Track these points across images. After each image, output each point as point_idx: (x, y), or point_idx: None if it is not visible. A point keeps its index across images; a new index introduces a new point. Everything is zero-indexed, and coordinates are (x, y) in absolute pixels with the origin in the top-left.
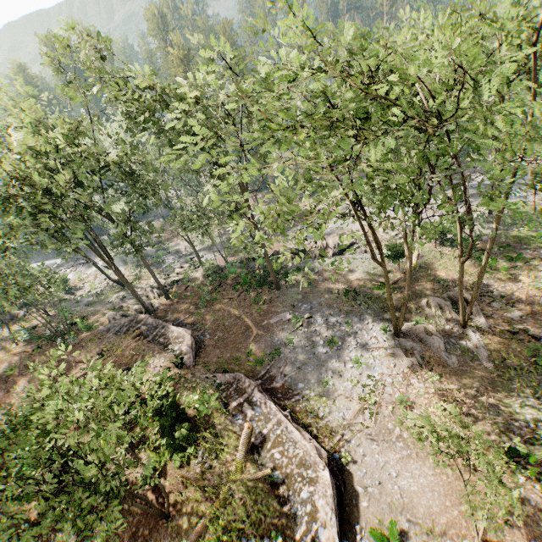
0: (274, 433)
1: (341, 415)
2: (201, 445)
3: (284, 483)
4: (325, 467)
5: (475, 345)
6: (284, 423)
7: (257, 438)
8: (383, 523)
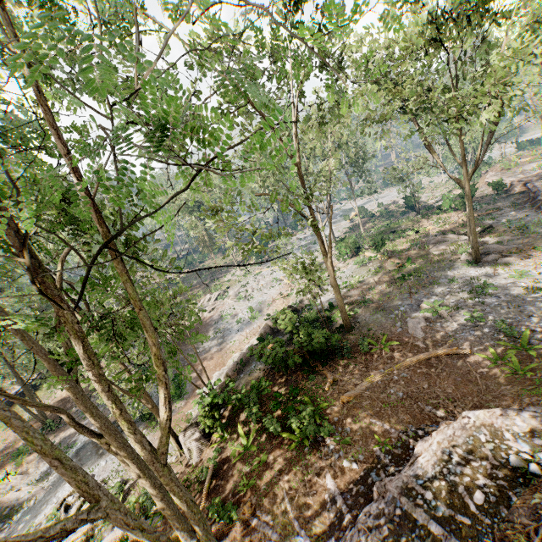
0: None
1: None
2: None
3: None
4: None
5: (495, 240)
6: None
7: None
8: None
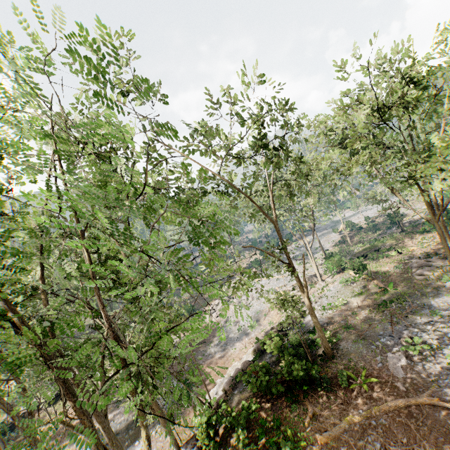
0: None
1: None
2: None
3: None
4: None
5: None
6: None
7: None
8: None
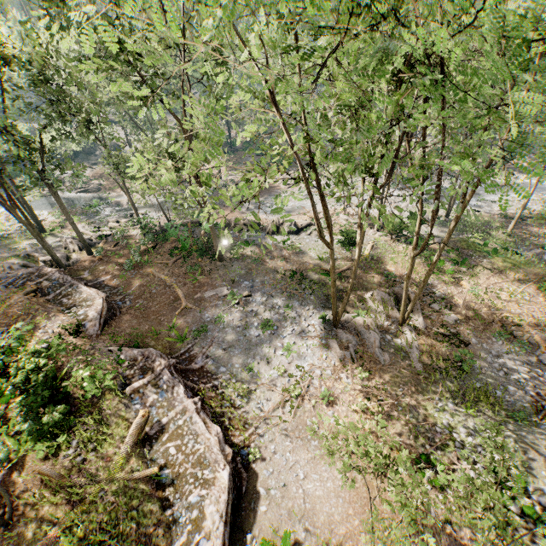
0: (175, 423)
1: (260, 406)
2: (76, 434)
3: (174, 483)
4: (225, 467)
5: (409, 345)
6: (190, 412)
7: (153, 427)
8: (278, 532)
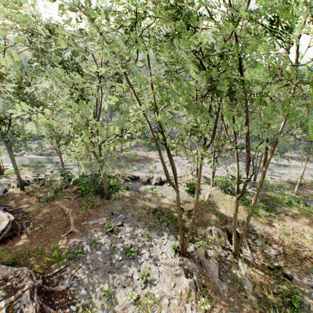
0: None
1: None
2: None
3: None
4: None
5: (242, 276)
6: None
7: None
8: None
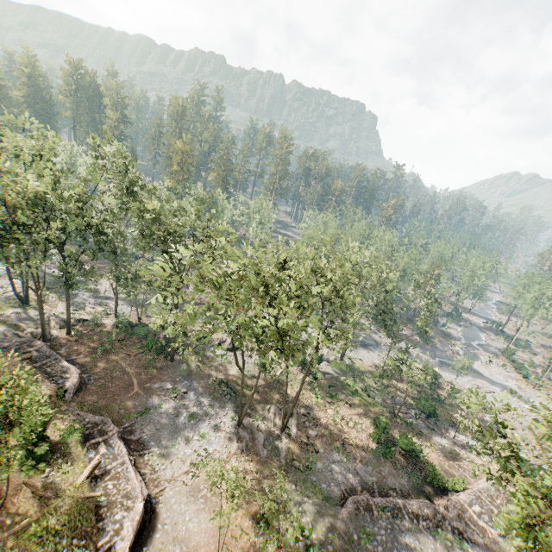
0: (116, 470)
1: (172, 472)
2: (52, 464)
3: (107, 506)
4: (142, 501)
5: (282, 446)
6: (127, 464)
7: (100, 470)
8: (164, 548)
